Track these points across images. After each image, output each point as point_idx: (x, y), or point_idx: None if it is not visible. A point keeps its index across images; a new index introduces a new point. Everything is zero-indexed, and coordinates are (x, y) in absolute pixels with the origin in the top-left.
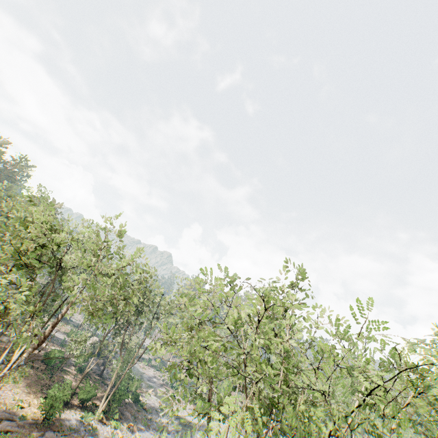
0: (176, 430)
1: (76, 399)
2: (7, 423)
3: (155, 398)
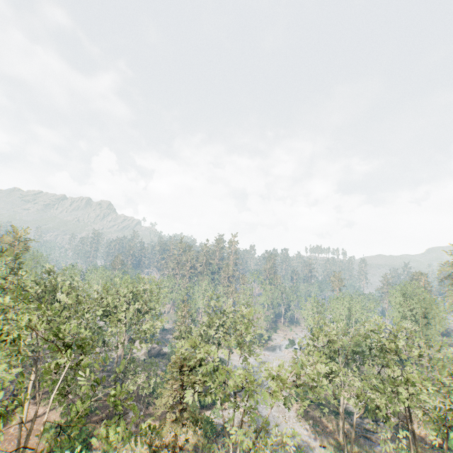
0: None
1: None
2: None
3: None
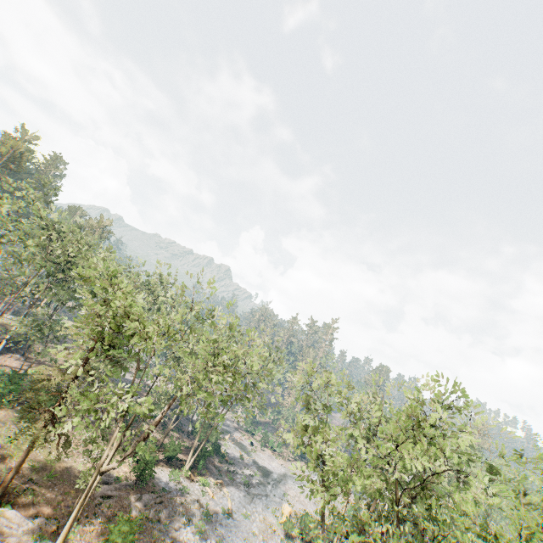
0: (260, 484)
1: (159, 453)
2: (106, 488)
3: (233, 446)
